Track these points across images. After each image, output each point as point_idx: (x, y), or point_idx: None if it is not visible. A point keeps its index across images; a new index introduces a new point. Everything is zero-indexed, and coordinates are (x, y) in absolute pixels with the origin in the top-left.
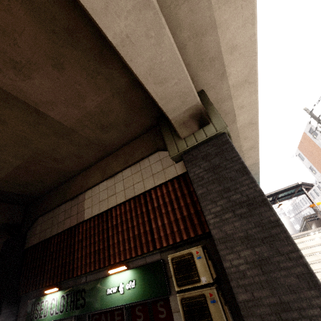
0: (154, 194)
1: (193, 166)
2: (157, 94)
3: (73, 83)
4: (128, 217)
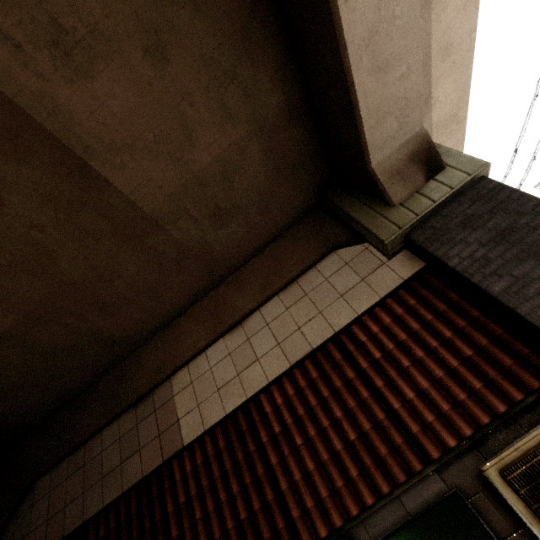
0: (362, 334)
1: (450, 245)
2: (367, 100)
3: (179, 98)
4: (312, 403)
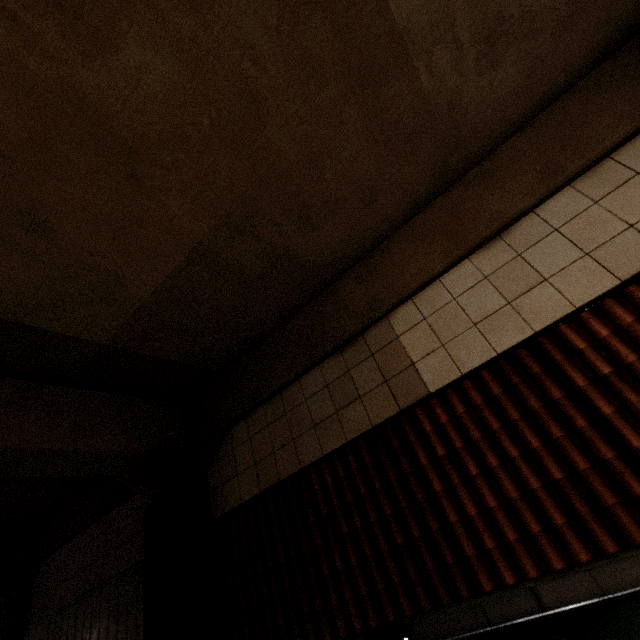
0: None
1: None
2: None
3: None
4: None
